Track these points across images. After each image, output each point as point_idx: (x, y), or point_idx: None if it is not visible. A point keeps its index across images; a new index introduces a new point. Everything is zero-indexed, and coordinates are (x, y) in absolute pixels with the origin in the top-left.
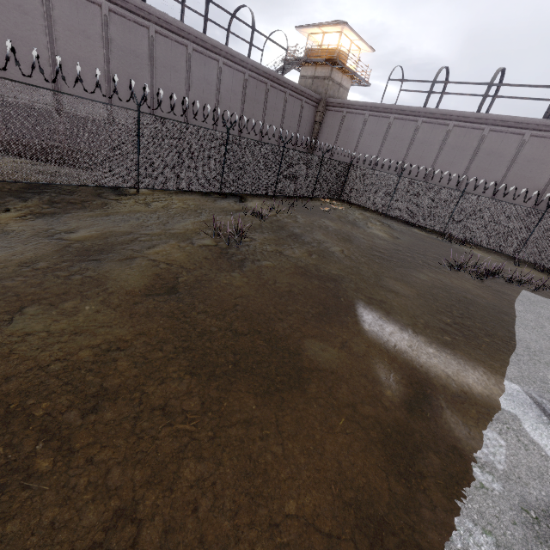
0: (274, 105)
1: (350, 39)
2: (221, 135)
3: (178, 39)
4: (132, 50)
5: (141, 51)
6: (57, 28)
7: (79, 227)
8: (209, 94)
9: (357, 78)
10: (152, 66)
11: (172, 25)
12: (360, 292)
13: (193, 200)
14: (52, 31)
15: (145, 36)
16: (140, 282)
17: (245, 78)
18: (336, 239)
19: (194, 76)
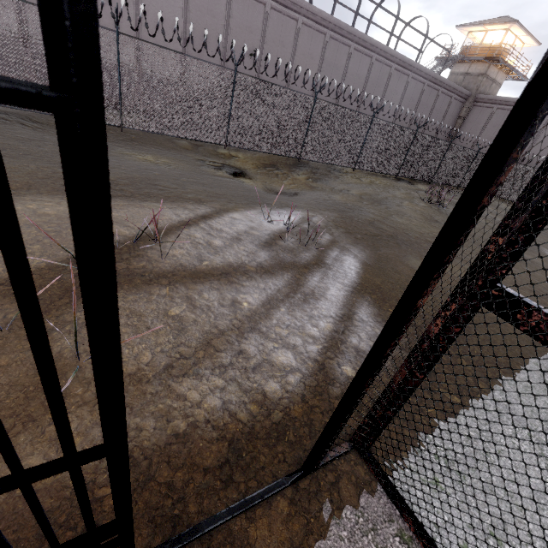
0: (426, 102)
1: (515, 35)
2: (412, 132)
3: (367, 52)
4: (335, 64)
5: (340, 65)
6: (297, 54)
7: (346, 188)
8: (377, 95)
9: (515, 73)
10: (344, 75)
11: (367, 42)
12: (541, 246)
13: (384, 180)
14: (294, 56)
15: (346, 53)
16: (420, 216)
17: (408, 80)
18: (501, 217)
19: (370, 80)
